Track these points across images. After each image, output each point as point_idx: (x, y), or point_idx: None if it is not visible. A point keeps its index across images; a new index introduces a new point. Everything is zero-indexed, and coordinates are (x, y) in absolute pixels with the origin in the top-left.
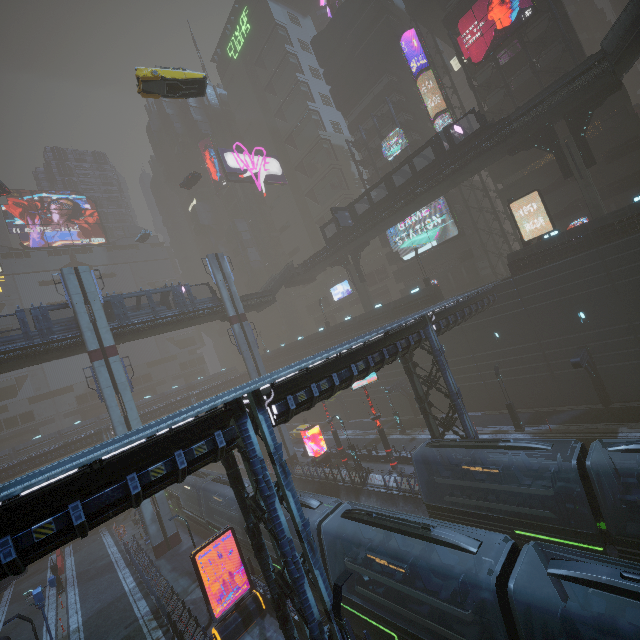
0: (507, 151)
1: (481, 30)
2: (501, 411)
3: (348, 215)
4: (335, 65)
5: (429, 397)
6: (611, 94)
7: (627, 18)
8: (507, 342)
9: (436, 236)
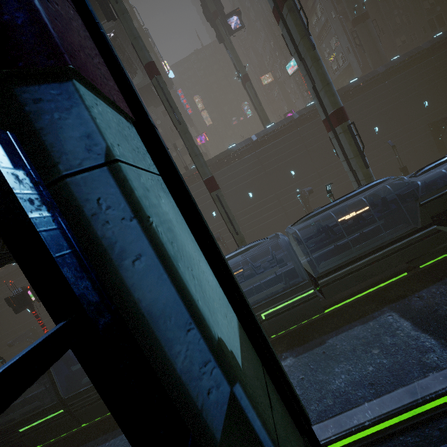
0: None
1: None
2: None
3: None
4: None
5: None
6: None
7: None
8: None
9: None
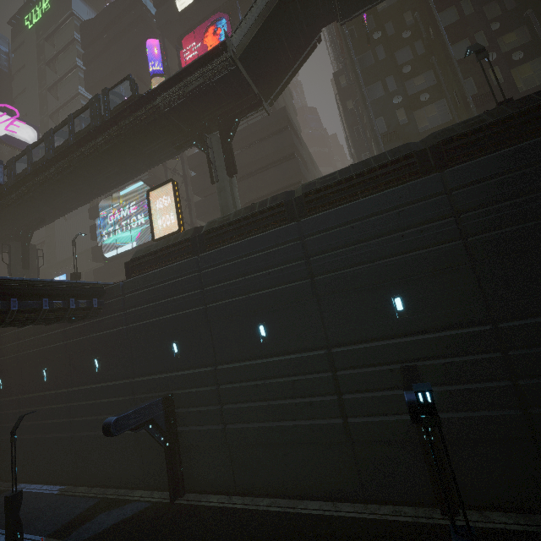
0: (171, 142)
1: (198, 50)
2: (78, 489)
3: (0, 169)
4: (94, 50)
5: (18, 451)
6: (253, 106)
7: (252, 19)
8: (106, 374)
9: (138, 237)
